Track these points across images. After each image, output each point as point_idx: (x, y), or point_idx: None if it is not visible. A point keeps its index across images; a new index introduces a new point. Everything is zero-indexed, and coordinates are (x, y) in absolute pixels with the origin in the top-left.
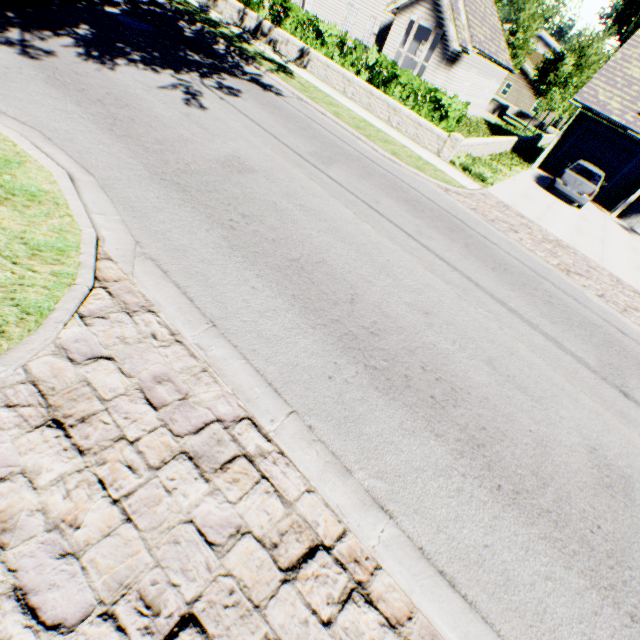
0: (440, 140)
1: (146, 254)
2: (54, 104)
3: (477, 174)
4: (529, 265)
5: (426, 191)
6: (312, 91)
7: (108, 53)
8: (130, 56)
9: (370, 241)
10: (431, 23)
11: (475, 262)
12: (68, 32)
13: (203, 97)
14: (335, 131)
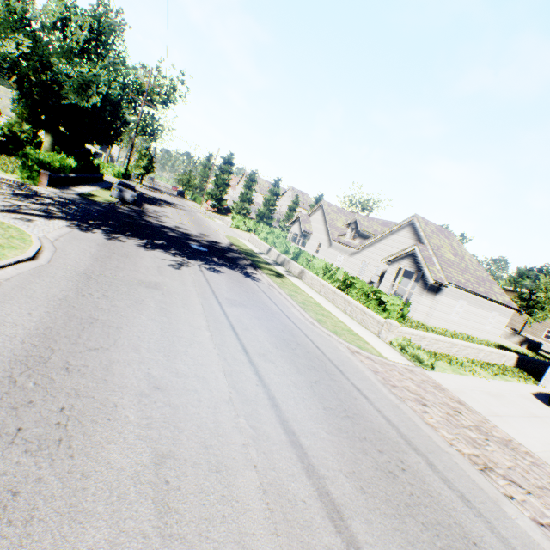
0: (379, 323)
1: (2, 282)
2: (86, 247)
3: (413, 354)
4: (405, 431)
5: (324, 344)
6: (288, 285)
7: (158, 247)
8: (170, 251)
9: (192, 338)
10: (413, 268)
11: (306, 393)
12: (149, 241)
13: (188, 267)
14: (277, 300)
